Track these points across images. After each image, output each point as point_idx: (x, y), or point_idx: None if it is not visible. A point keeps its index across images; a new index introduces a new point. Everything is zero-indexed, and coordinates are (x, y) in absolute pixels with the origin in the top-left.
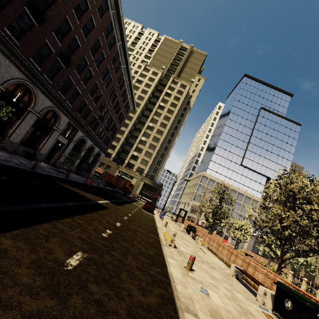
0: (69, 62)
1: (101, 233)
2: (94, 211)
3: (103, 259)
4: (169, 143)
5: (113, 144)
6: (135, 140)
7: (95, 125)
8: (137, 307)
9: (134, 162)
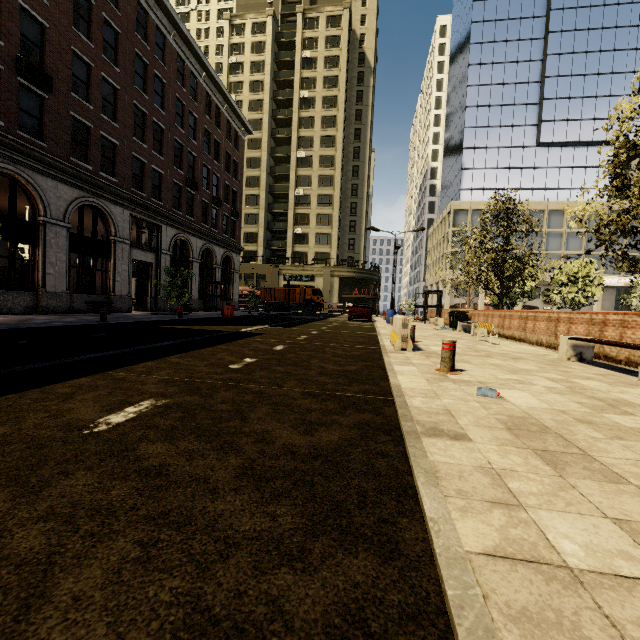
0: (47, 78)
1: (227, 366)
2: (227, 342)
3: (211, 400)
4: (356, 176)
5: (250, 232)
6: (286, 204)
7: (189, 204)
8: (276, 458)
9: (304, 248)
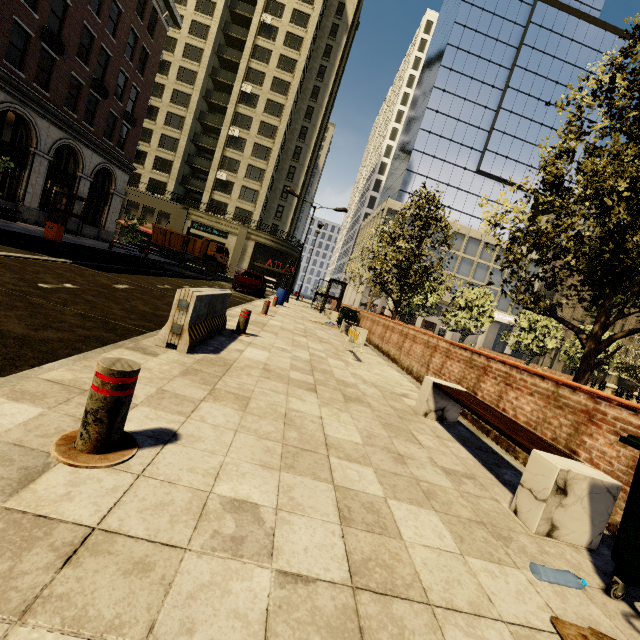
0: None
1: None
2: None
3: None
4: (302, 138)
5: (163, 159)
6: (216, 141)
7: (46, 70)
8: None
9: (224, 198)
